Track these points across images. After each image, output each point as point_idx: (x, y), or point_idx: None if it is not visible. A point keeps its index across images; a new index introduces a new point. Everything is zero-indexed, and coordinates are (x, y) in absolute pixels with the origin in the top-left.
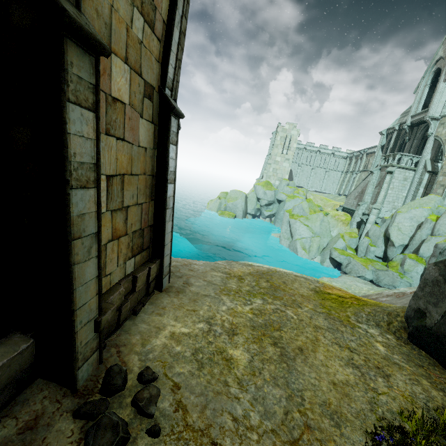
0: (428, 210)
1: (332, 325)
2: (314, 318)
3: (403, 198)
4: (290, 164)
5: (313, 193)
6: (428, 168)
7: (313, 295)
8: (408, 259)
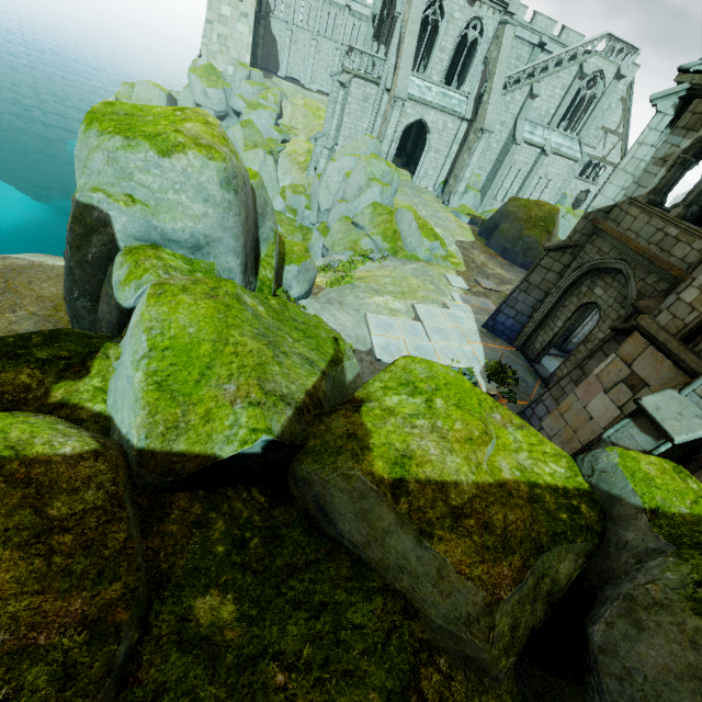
0: (356, 161)
1: (37, 328)
2: (20, 322)
3: (364, 133)
4: (251, 29)
5: (312, 96)
6: (387, 85)
7: (58, 296)
8: (315, 231)
